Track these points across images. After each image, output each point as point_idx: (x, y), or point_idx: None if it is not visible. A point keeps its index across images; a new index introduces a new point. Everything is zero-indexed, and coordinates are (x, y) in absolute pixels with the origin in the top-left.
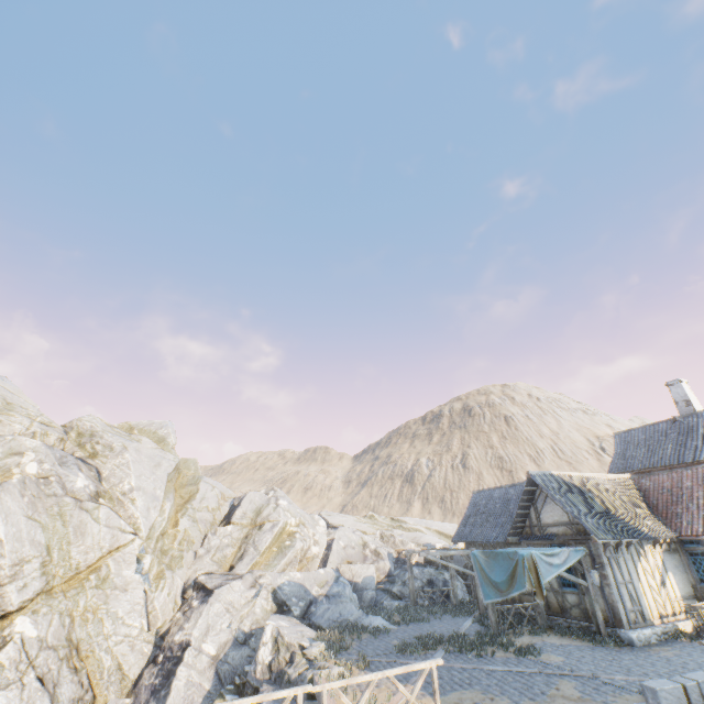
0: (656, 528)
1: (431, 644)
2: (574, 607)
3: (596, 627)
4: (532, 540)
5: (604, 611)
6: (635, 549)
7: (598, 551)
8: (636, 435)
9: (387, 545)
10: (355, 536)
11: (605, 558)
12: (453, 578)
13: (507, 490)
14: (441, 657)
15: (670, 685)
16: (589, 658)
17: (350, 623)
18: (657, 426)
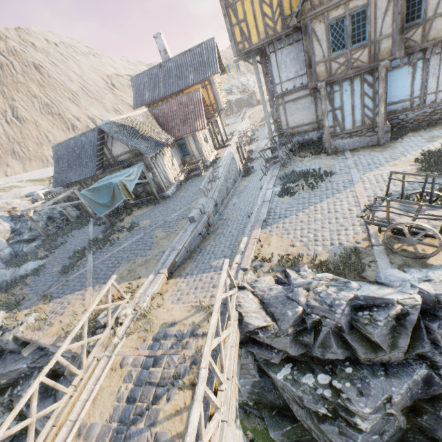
0: (167, 138)
1: (82, 256)
2: (143, 193)
3: (155, 197)
4: (112, 168)
5: (156, 188)
6: (162, 153)
7: (149, 162)
8: (143, 78)
9: None
10: None
11: (153, 164)
12: (67, 208)
13: (80, 139)
14: (93, 259)
15: (197, 212)
16: (158, 213)
17: (9, 281)
18: (153, 70)
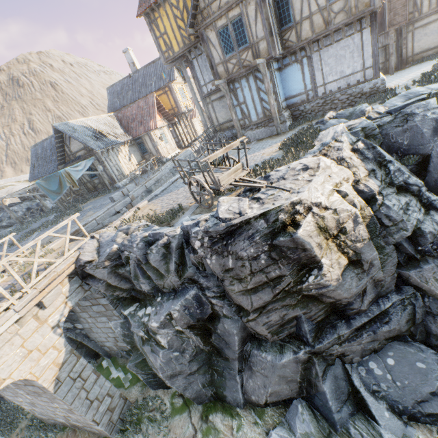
0: (124, 137)
1: (30, 233)
2: (99, 184)
3: (107, 188)
4: (72, 163)
5: (109, 180)
6: (117, 150)
7: (100, 156)
8: (116, 88)
9: None
10: None
11: (104, 158)
12: (41, 200)
13: (51, 139)
14: (37, 235)
15: (117, 193)
16: (103, 200)
17: None
18: (124, 81)
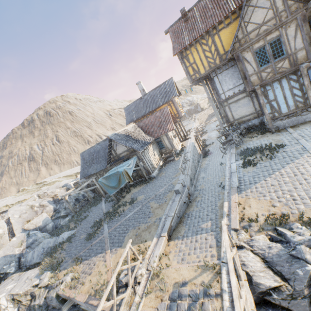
0: (149, 139)
1: (100, 225)
2: (136, 176)
3: (145, 178)
4: (116, 162)
5: (145, 172)
6: (147, 148)
7: (140, 155)
8: (131, 107)
9: (45, 198)
10: (23, 206)
11: (142, 156)
12: (87, 192)
13: (97, 146)
14: (107, 227)
15: (180, 185)
16: (149, 190)
17: (52, 247)
18: (136, 101)
